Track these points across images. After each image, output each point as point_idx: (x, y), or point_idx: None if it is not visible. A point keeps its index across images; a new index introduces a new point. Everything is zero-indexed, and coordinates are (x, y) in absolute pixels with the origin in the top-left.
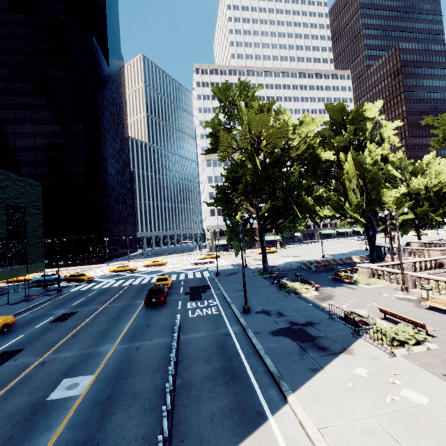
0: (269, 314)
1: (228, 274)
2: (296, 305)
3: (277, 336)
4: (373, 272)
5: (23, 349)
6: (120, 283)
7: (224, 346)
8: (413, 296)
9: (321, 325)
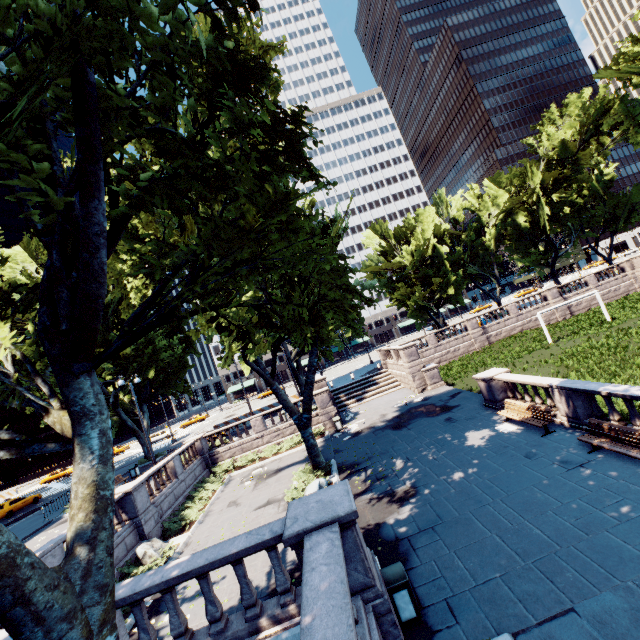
0: None
1: (122, 467)
2: None
3: None
4: (197, 447)
5: None
6: None
7: None
8: None
9: None
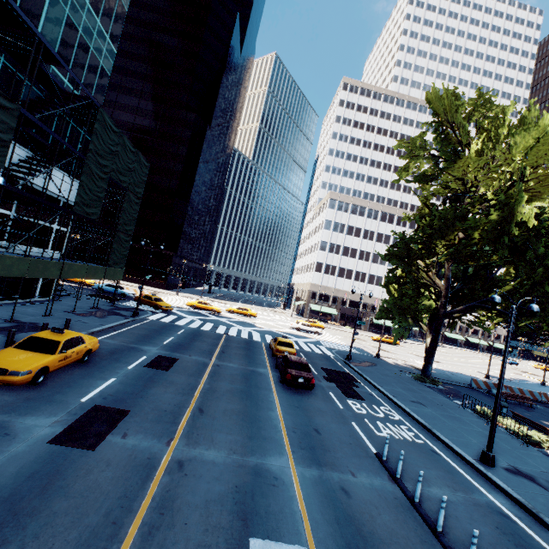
0: (541, 485)
1: (363, 362)
2: None
3: None
4: None
5: (127, 411)
6: (212, 328)
7: None
8: None
9: None
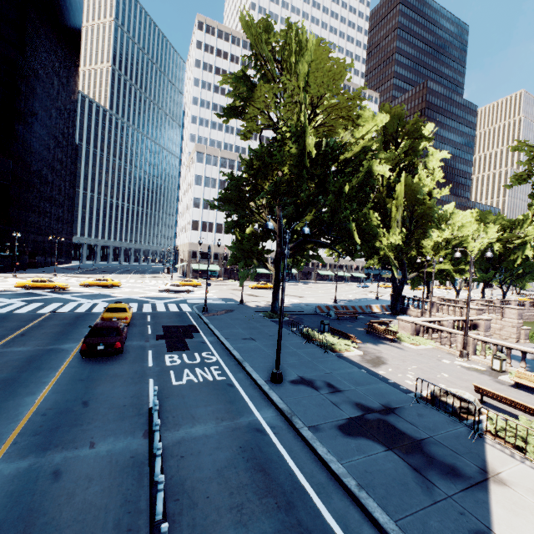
0: (315, 387)
1: (221, 311)
2: (346, 371)
3: (354, 437)
4: (416, 328)
5: None
6: (34, 309)
7: (262, 463)
8: (479, 366)
9: (408, 412)
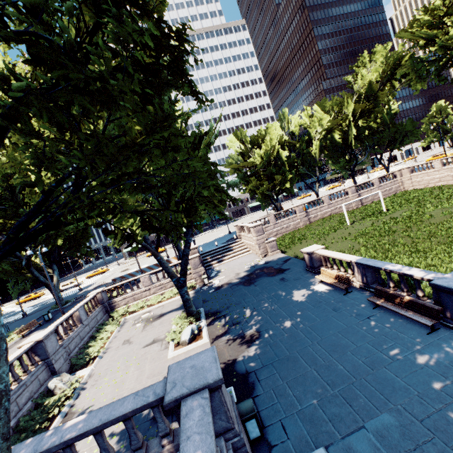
0: None
1: (37, 311)
2: None
3: None
4: (98, 298)
5: None
6: None
7: None
8: None
9: None
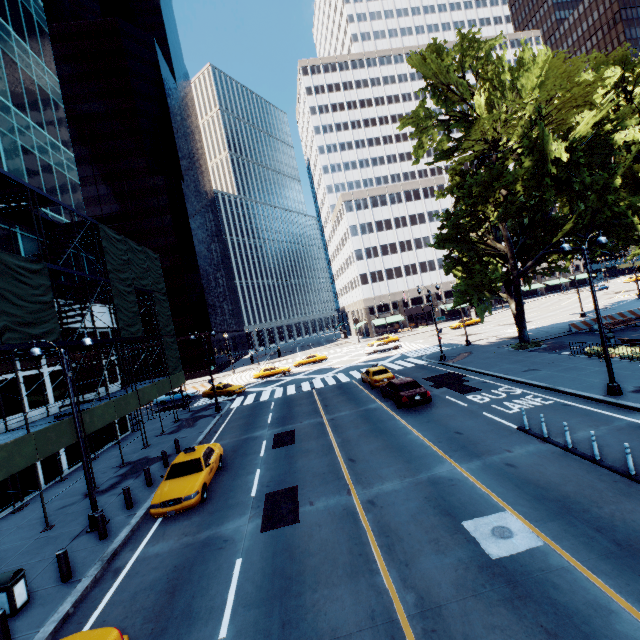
0: None
1: (458, 355)
2: None
3: None
4: None
5: (295, 487)
6: (296, 389)
7: None
8: None
9: None
